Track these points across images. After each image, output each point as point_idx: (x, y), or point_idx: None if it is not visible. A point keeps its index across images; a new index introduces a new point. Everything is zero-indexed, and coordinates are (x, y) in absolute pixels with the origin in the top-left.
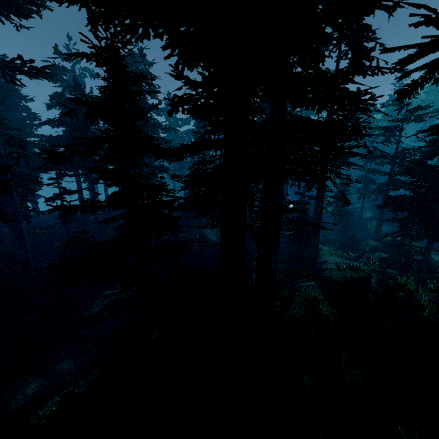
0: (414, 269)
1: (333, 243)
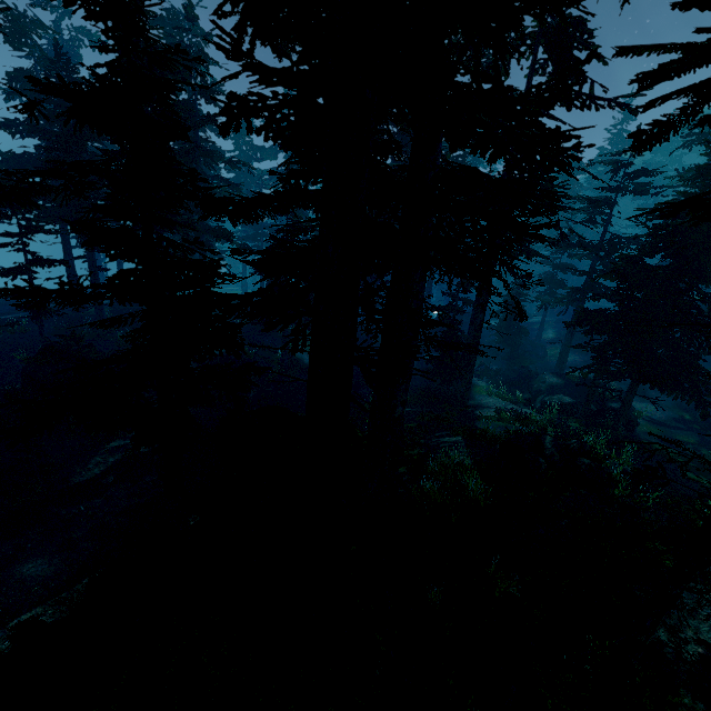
0: (607, 423)
1: (493, 377)
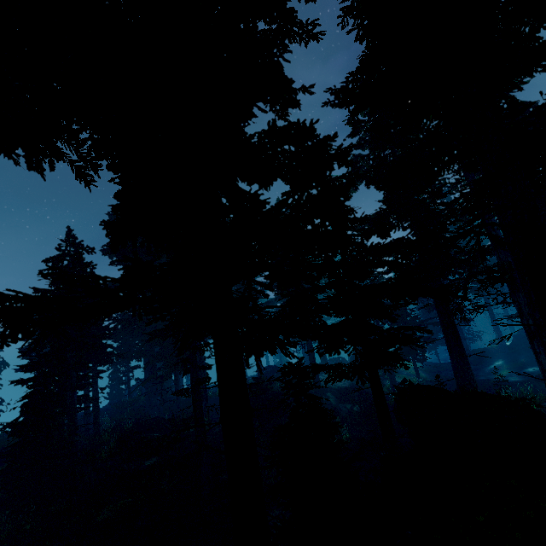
0: None
1: None
